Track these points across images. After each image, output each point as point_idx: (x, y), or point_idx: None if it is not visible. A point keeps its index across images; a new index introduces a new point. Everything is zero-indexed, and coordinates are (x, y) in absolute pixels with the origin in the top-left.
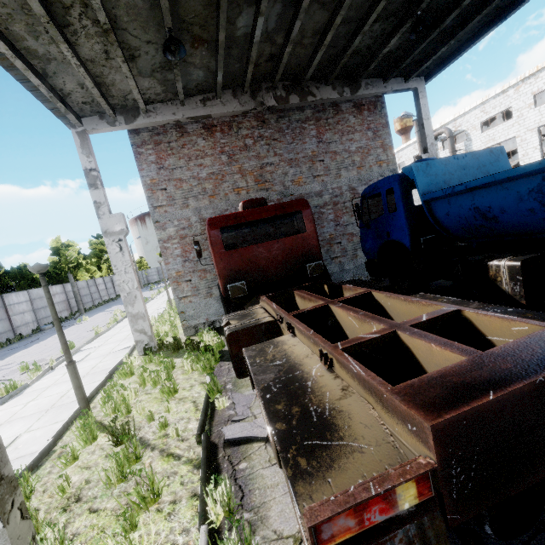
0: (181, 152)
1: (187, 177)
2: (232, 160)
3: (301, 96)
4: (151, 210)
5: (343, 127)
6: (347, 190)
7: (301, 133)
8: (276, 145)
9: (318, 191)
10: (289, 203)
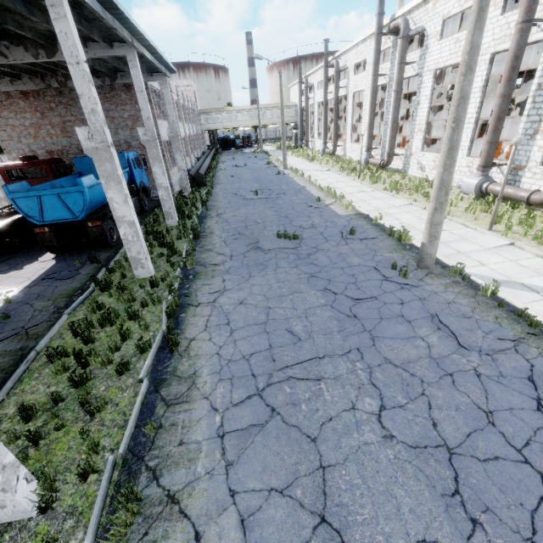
0: (11, 109)
1: (18, 124)
2: (44, 116)
3: None
4: (0, 142)
5: (118, 100)
6: (124, 143)
7: None
8: (71, 109)
9: None
10: (38, 163)
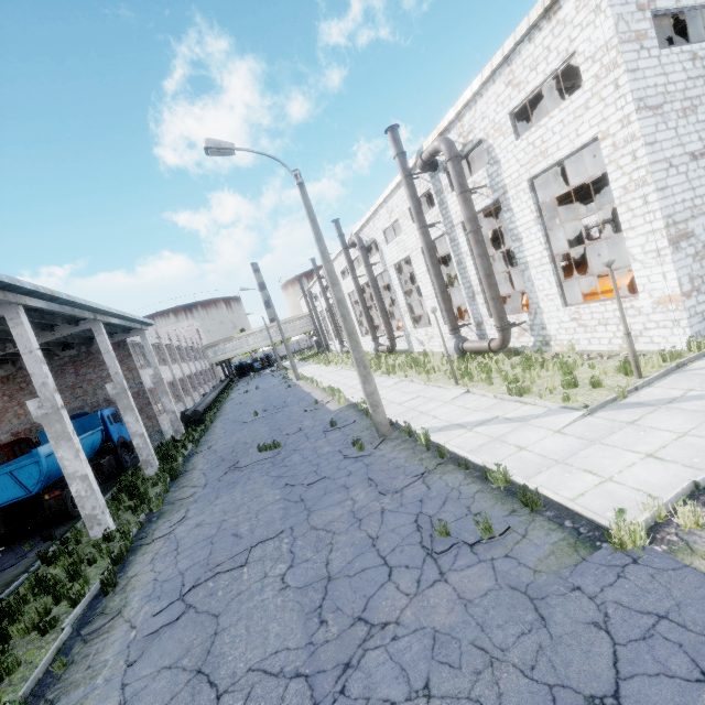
0: None
1: None
2: (12, 398)
3: (49, 358)
4: None
5: (95, 363)
6: (104, 402)
7: (62, 373)
8: None
9: (81, 406)
10: None
